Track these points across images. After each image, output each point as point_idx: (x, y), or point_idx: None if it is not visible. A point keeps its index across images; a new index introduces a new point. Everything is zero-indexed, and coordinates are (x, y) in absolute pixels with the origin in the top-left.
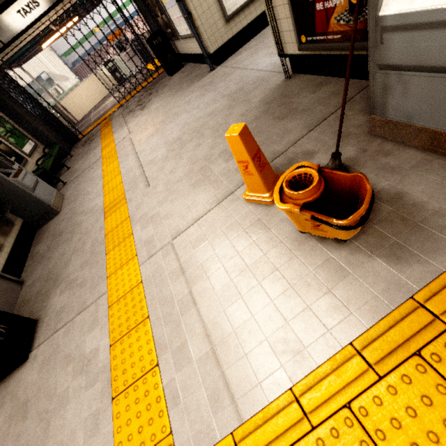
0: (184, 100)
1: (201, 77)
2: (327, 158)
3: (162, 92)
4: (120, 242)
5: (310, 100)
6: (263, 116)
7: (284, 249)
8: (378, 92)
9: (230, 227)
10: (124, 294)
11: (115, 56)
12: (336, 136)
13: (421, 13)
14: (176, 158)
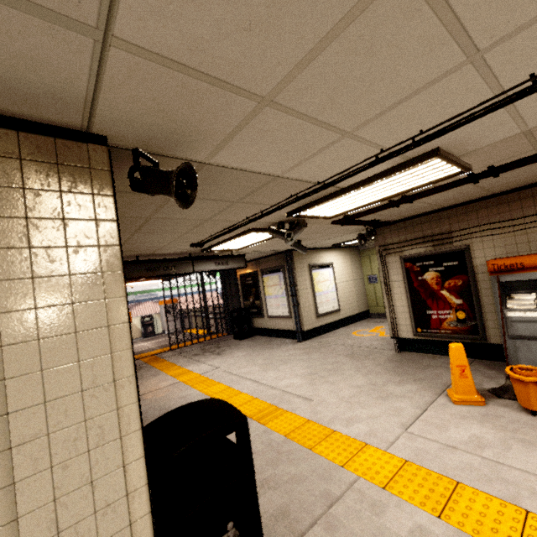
0: (284, 353)
1: (289, 344)
2: (494, 385)
3: (238, 347)
4: (323, 437)
5: (436, 362)
6: (401, 366)
7: (532, 424)
8: (510, 350)
9: (463, 418)
10: (394, 473)
11: (154, 314)
12: (485, 377)
13: (530, 317)
14: (328, 384)
